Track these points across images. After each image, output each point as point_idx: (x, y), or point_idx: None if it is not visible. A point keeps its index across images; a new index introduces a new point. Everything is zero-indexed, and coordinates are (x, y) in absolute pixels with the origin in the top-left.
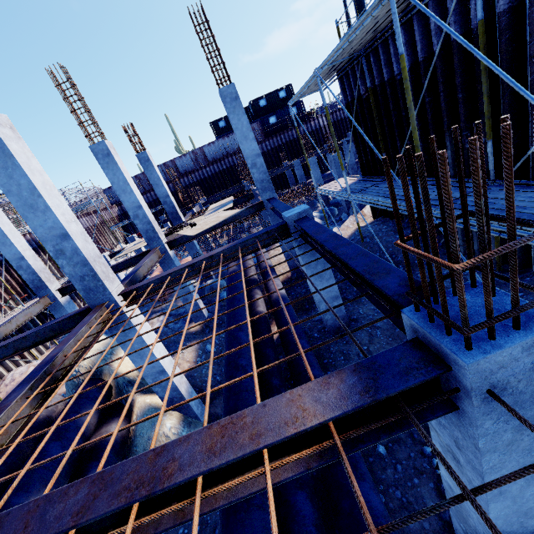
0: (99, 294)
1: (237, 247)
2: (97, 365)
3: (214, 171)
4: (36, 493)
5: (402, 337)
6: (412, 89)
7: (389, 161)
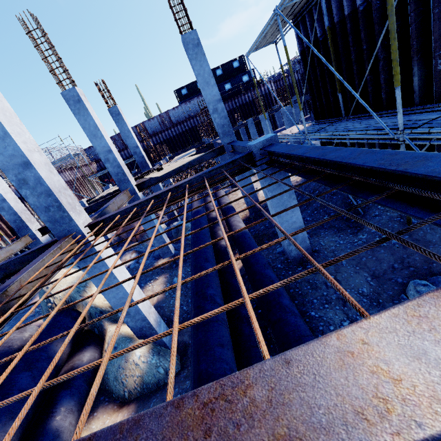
0: (65, 225)
1: (202, 178)
2: (46, 295)
3: (178, 131)
4: (1, 427)
5: (370, 266)
6: (376, 17)
7: (344, 102)
